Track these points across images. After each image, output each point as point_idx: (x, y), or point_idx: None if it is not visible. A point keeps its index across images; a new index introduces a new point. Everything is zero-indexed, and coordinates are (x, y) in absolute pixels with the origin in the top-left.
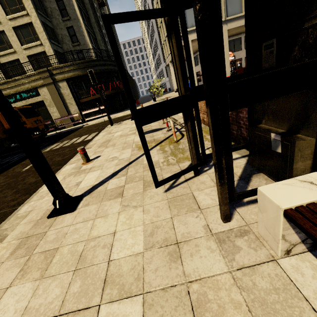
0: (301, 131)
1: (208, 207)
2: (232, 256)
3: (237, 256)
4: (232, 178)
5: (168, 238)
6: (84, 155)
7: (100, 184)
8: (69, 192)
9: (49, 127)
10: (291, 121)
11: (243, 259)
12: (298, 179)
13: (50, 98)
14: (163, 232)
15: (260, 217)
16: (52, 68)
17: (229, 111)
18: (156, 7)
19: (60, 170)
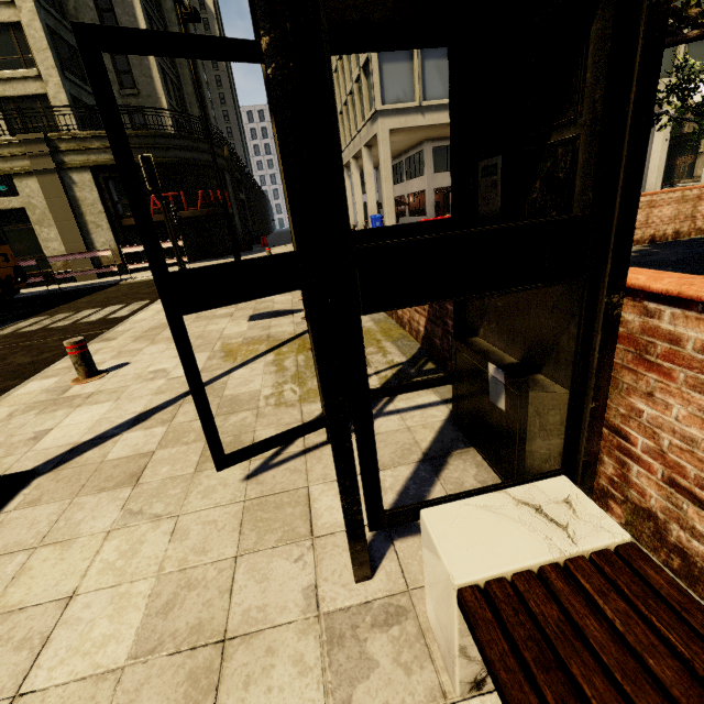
0: (545, 368)
1: (332, 531)
2: (347, 691)
3: (361, 691)
4: (374, 473)
5: (206, 623)
6: (82, 359)
7: (94, 444)
8: (2, 460)
9: (34, 274)
10: (528, 342)
11: (373, 702)
12: (514, 495)
13: (44, 205)
14: (201, 601)
15: (428, 582)
16: (59, 135)
17: (362, 314)
18: None
19: (10, 392)
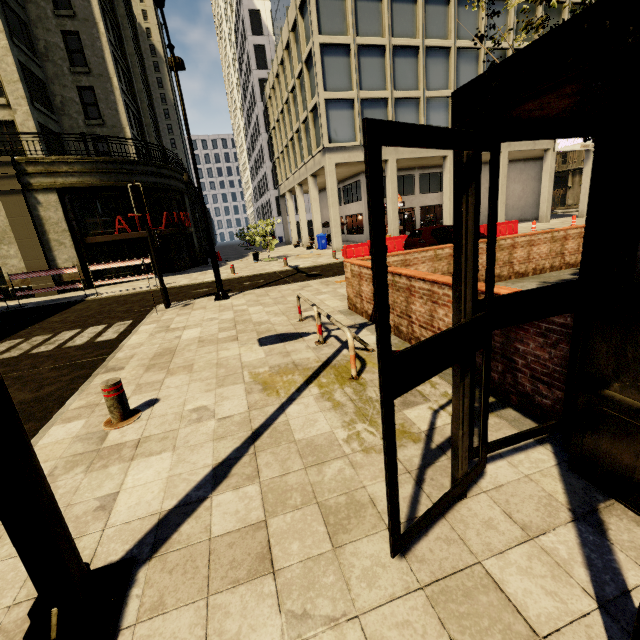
0: None
1: (556, 627)
2: None
3: None
4: None
5: None
6: (119, 401)
7: (184, 513)
8: (78, 543)
9: None
10: None
11: None
12: None
13: (5, 223)
14: None
15: None
16: (27, 159)
17: None
18: (269, 94)
19: (34, 442)
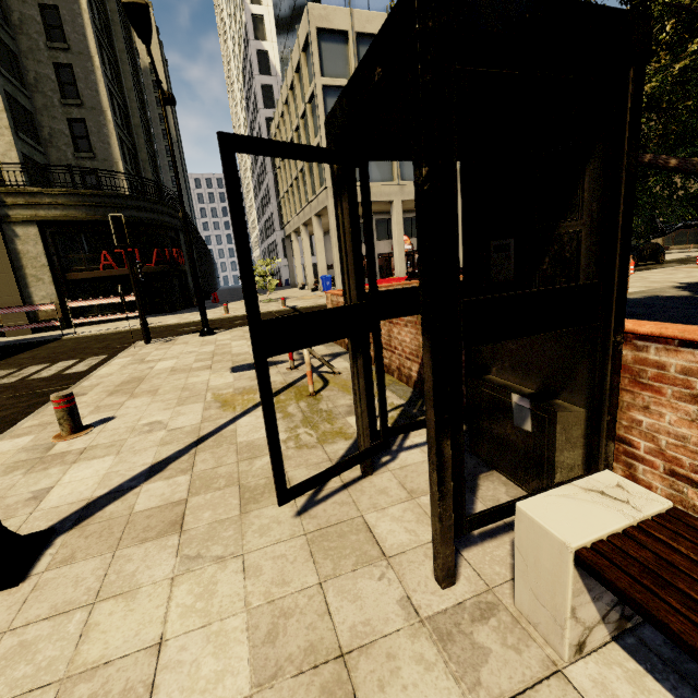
0: (561, 394)
1: (402, 550)
2: (473, 675)
3: (486, 673)
4: (461, 482)
5: (318, 643)
6: (70, 413)
7: (112, 498)
8: (4, 523)
9: None
10: (544, 375)
11: (499, 679)
12: (580, 486)
13: None
14: (303, 626)
15: (521, 569)
16: (7, 190)
17: (462, 349)
18: (275, 133)
19: None
